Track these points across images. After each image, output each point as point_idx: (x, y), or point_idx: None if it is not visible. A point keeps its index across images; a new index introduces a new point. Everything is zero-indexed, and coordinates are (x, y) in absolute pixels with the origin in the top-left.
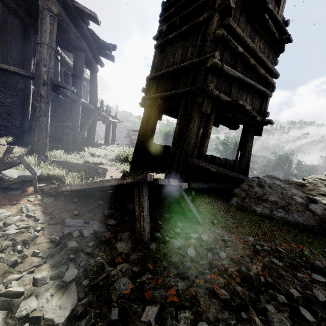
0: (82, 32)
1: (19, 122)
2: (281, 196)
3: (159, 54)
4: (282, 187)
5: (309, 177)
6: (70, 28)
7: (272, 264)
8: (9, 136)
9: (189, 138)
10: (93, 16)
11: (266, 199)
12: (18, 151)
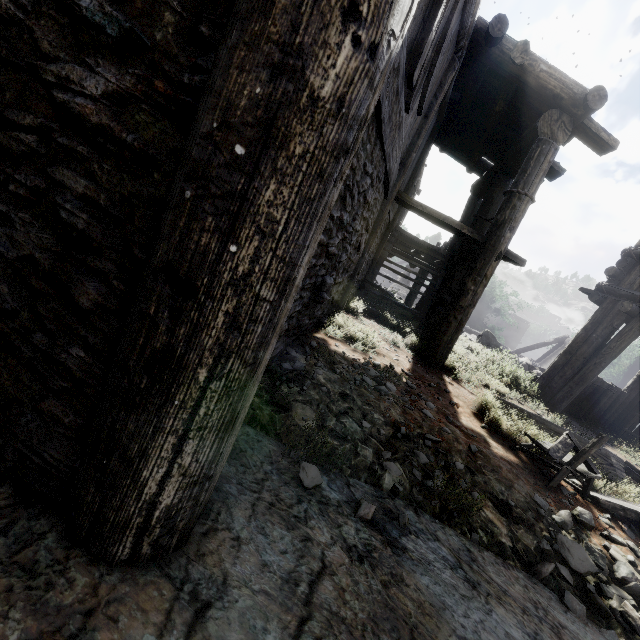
0: None
1: (365, 273)
2: None
3: None
4: None
5: None
6: None
7: None
8: (353, 296)
9: None
10: (612, 145)
11: None
12: (400, 342)
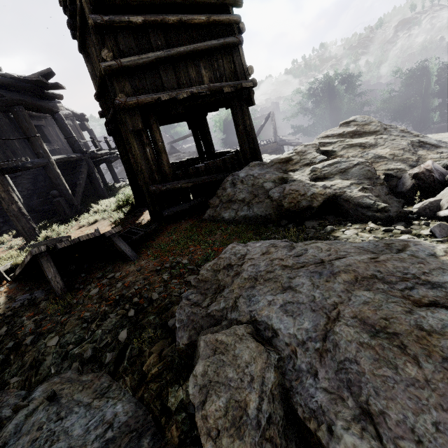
0: None
1: None
2: (251, 190)
3: (88, 61)
4: (255, 177)
5: (315, 139)
6: None
7: (160, 279)
8: (14, 229)
9: (139, 165)
10: None
11: (236, 200)
12: (18, 243)
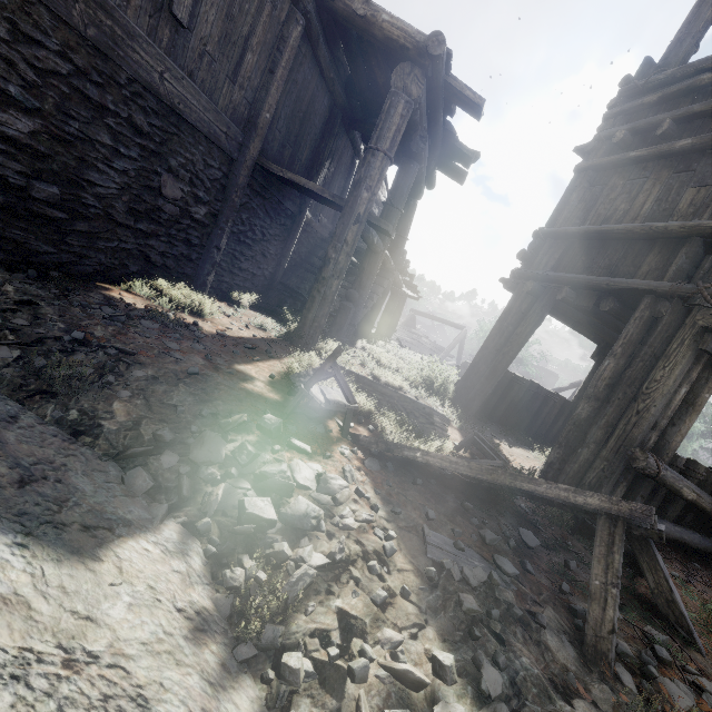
0: (431, 127)
1: (270, 270)
2: None
3: (586, 187)
4: None
5: None
6: (421, 122)
7: None
8: (252, 293)
9: (647, 401)
10: (478, 103)
11: None
12: (272, 328)
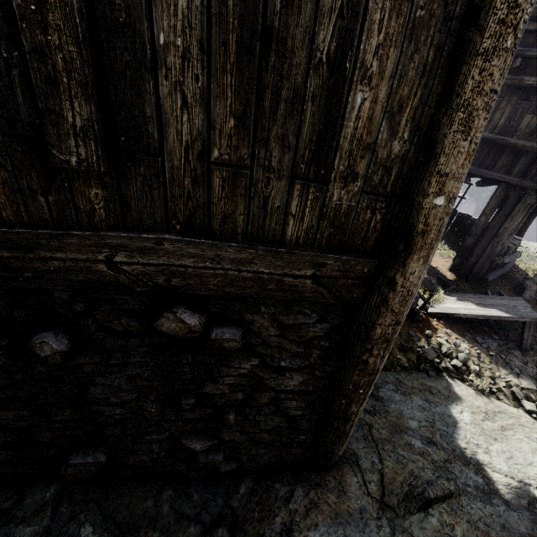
0: None
1: None
2: None
3: None
4: None
5: None
6: None
7: None
8: None
9: (501, 237)
10: None
11: None
12: None
